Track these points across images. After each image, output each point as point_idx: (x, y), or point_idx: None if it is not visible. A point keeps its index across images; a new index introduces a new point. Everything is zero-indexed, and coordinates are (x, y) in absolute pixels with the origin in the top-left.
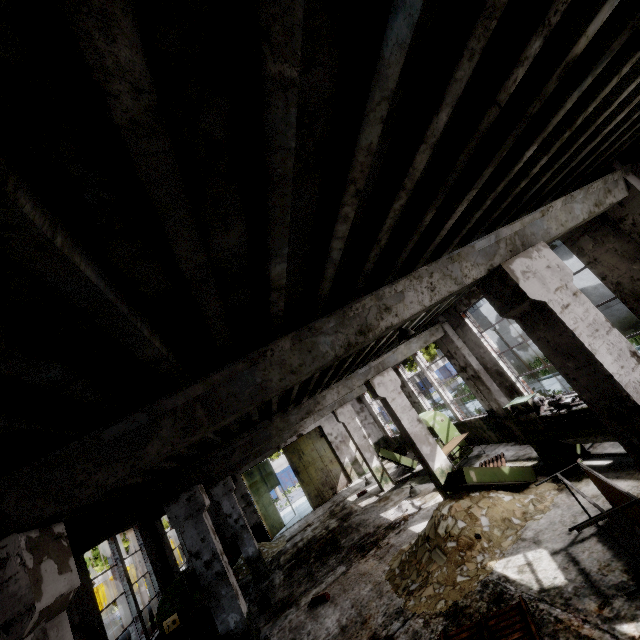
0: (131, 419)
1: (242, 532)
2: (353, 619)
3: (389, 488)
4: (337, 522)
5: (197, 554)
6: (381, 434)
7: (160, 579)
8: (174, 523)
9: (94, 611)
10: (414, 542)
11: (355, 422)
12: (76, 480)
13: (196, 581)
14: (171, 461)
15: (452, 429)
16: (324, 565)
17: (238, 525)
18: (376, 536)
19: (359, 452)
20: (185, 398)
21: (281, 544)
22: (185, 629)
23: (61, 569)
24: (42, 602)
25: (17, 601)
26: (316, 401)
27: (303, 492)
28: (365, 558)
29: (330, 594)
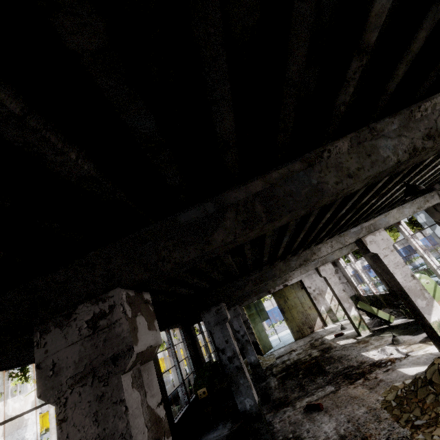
0: (201, 207)
1: (246, 344)
2: (351, 432)
3: (366, 334)
4: (318, 352)
5: (223, 350)
6: (353, 292)
7: (194, 363)
8: (207, 326)
9: (159, 372)
10: (411, 382)
11: (335, 278)
12: (160, 255)
13: (217, 370)
14: (206, 282)
15: (439, 292)
16: (312, 382)
17: (244, 339)
18: (361, 369)
19: (338, 302)
20: (246, 193)
21: (272, 359)
22: (211, 399)
23: (149, 326)
24: (138, 347)
25: (121, 341)
26: (312, 252)
27: (284, 328)
28: (353, 385)
29: (323, 405)
